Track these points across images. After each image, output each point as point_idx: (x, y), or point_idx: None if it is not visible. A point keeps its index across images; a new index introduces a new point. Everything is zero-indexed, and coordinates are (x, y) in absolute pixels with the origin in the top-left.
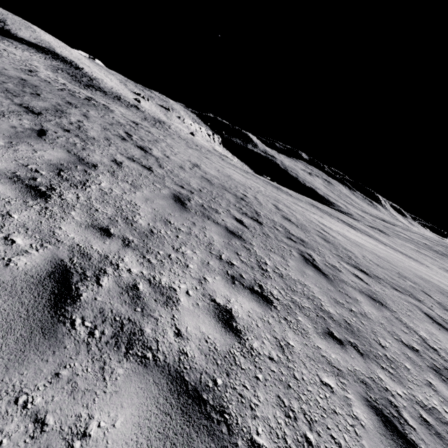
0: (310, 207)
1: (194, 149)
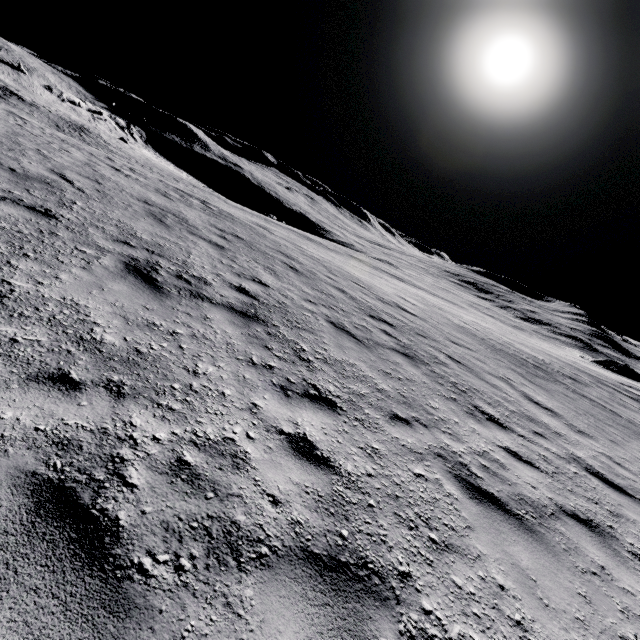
0: (358, 263)
1: None
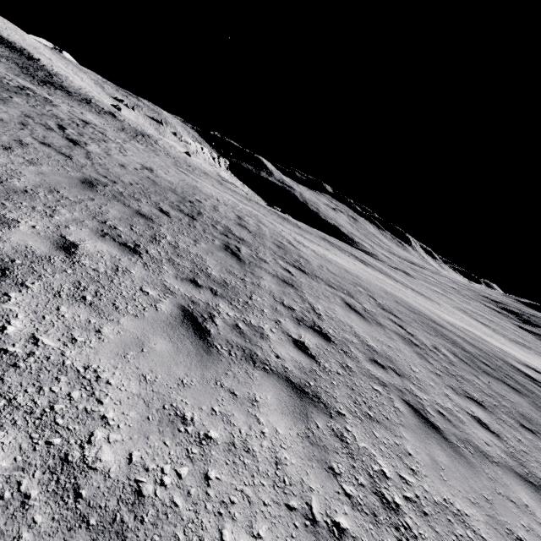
0: (319, 240)
1: (184, 169)
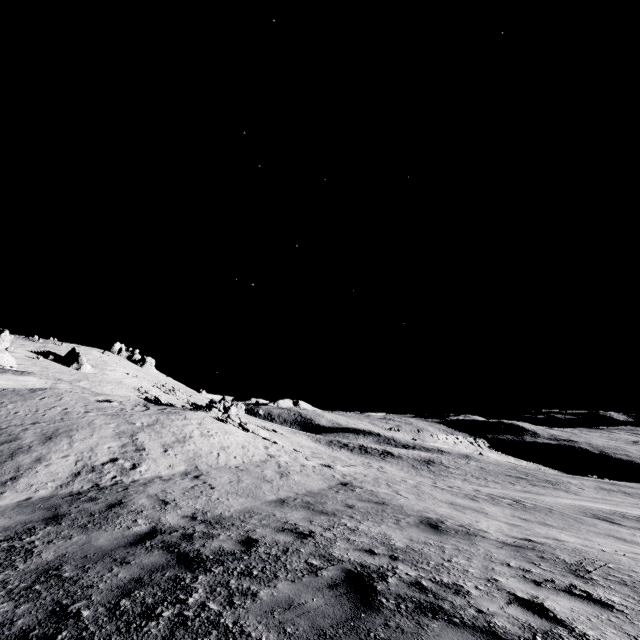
0: None
1: None
